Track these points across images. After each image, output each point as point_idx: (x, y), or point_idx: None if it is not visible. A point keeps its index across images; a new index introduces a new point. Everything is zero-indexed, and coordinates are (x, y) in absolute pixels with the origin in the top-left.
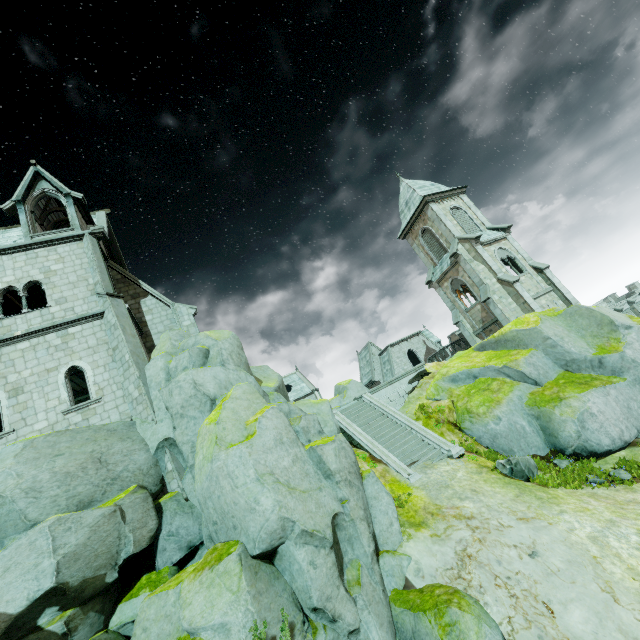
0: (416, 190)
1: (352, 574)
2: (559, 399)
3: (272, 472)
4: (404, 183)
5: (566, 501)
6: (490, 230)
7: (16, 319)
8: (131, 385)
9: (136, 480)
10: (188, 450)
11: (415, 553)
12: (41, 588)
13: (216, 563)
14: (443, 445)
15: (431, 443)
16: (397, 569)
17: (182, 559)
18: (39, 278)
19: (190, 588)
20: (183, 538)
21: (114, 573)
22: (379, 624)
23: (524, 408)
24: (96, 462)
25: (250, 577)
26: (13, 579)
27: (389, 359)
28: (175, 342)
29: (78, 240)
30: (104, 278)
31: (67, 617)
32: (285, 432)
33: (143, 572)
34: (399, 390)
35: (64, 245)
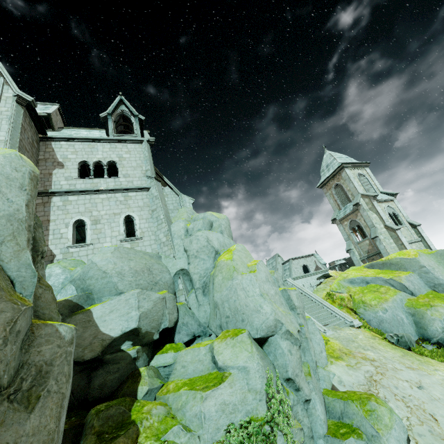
0: (336, 158)
1: (305, 369)
2: (430, 305)
3: (267, 294)
4: (328, 153)
5: (437, 365)
6: (382, 193)
7: (101, 180)
8: (161, 234)
9: (165, 288)
10: (197, 278)
11: (337, 372)
12: (129, 327)
13: (234, 336)
14: (347, 318)
15: (337, 316)
16: (327, 377)
17: (187, 342)
18: (116, 160)
19: (220, 346)
20: (189, 329)
21: (157, 335)
22: (320, 402)
23: (403, 307)
24: (148, 270)
25: (256, 348)
26: (114, 317)
27: (290, 268)
28: (189, 215)
29: (139, 143)
30: (152, 168)
31: (137, 349)
32: (269, 276)
33: (167, 342)
34: (311, 282)
35: (131, 144)
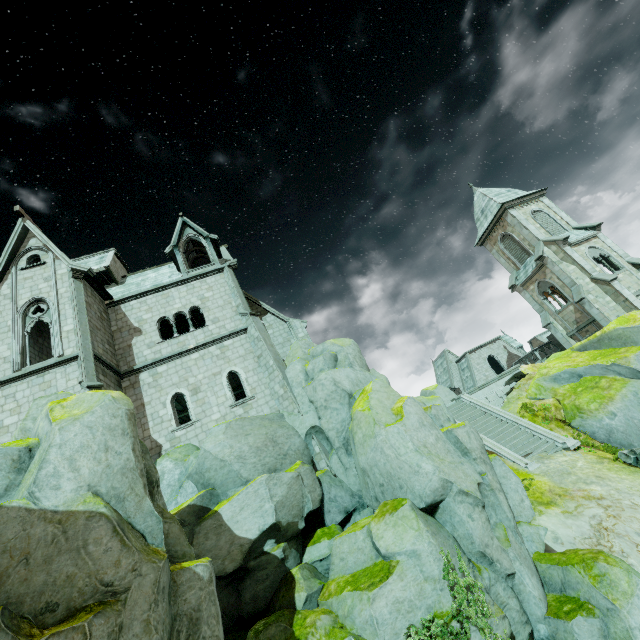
0: (492, 198)
1: (499, 533)
2: None
3: (424, 446)
4: (478, 192)
5: None
6: (577, 230)
7: (187, 336)
8: (276, 385)
9: (298, 457)
10: (334, 435)
11: (550, 525)
12: (266, 523)
13: (394, 511)
14: (556, 439)
15: (542, 437)
16: (535, 536)
17: (342, 521)
18: (198, 304)
19: (378, 527)
20: (341, 504)
21: (302, 522)
22: (530, 574)
23: None
24: (271, 441)
25: (424, 522)
26: (247, 516)
27: (468, 366)
28: (305, 350)
29: (220, 272)
30: (243, 301)
31: (283, 547)
32: (423, 417)
33: (316, 527)
34: (497, 391)
35: (211, 277)
